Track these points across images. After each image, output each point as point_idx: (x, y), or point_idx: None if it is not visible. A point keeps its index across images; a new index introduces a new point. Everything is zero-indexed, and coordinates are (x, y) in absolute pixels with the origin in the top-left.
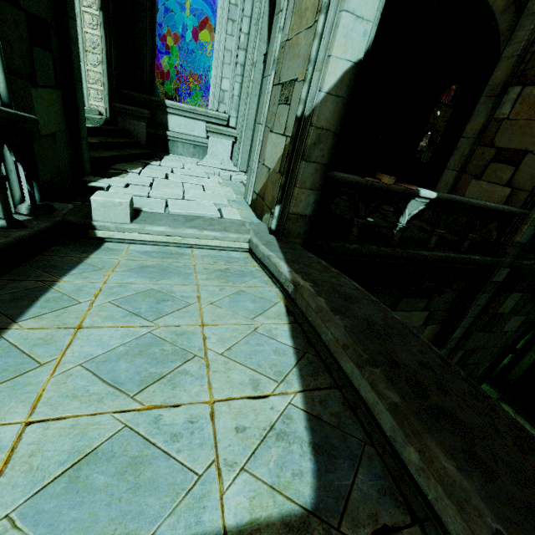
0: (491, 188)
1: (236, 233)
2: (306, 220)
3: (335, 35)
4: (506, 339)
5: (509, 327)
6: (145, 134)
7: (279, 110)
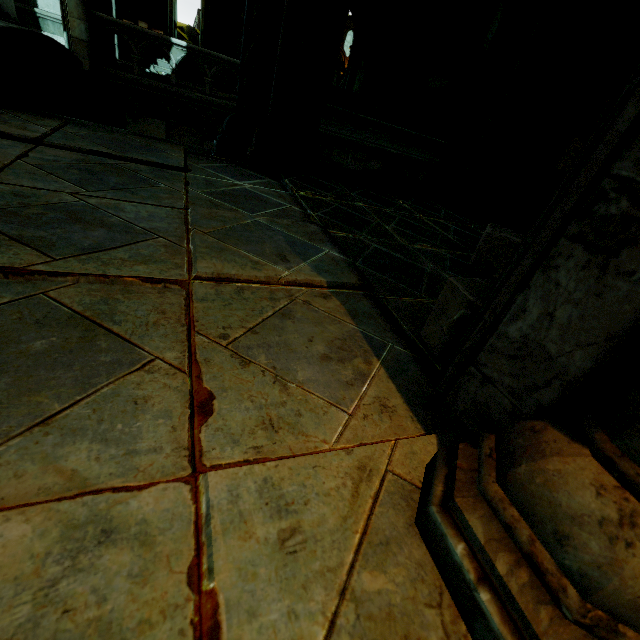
0: None
1: None
2: (85, 44)
3: None
4: None
5: None
6: (15, 8)
7: None
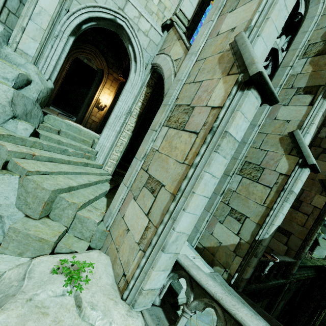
0: (278, 243)
1: None
2: (247, 280)
3: (276, 218)
4: (277, 313)
5: (279, 306)
6: None
7: (230, 219)
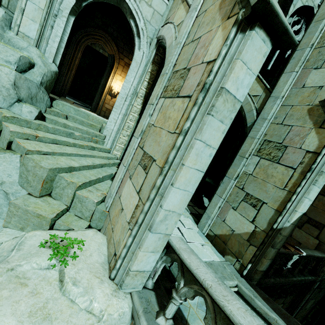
0: (308, 236)
1: (231, 280)
2: (262, 272)
3: (300, 204)
4: (305, 312)
5: (308, 305)
6: None
7: (244, 205)
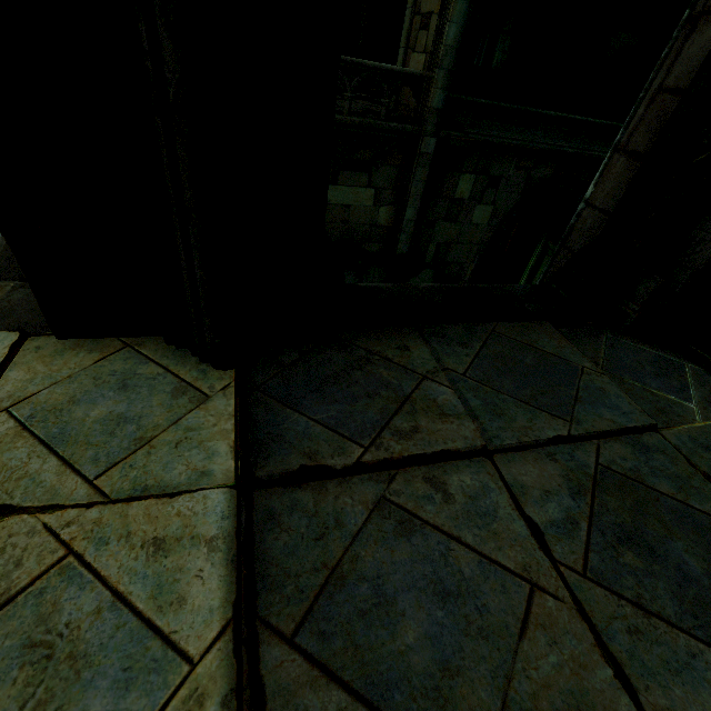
0: (419, 58)
1: None
2: None
3: None
4: (482, 235)
5: (478, 218)
6: None
7: None
